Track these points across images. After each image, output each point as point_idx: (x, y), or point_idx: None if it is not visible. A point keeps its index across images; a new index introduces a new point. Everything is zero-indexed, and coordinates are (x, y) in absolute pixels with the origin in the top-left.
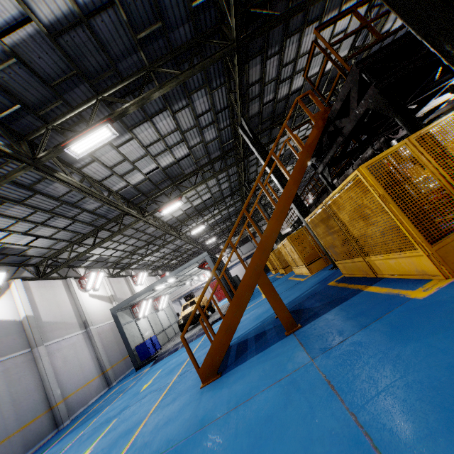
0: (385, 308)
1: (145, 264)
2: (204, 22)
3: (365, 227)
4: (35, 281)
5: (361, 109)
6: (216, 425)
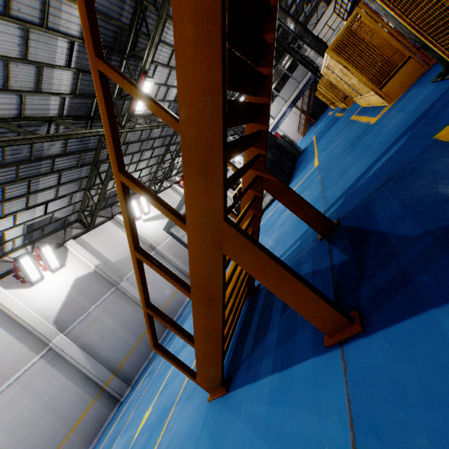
0: None
1: None
2: None
3: None
4: (87, 234)
5: None
6: None
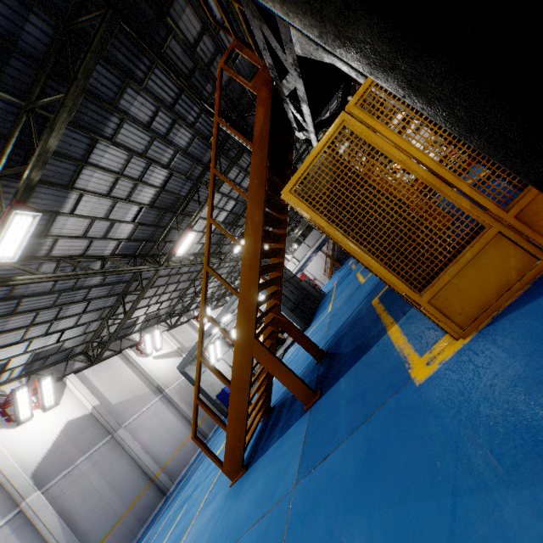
0: (382, 394)
1: None
2: None
3: None
4: (90, 369)
5: (292, 58)
6: None
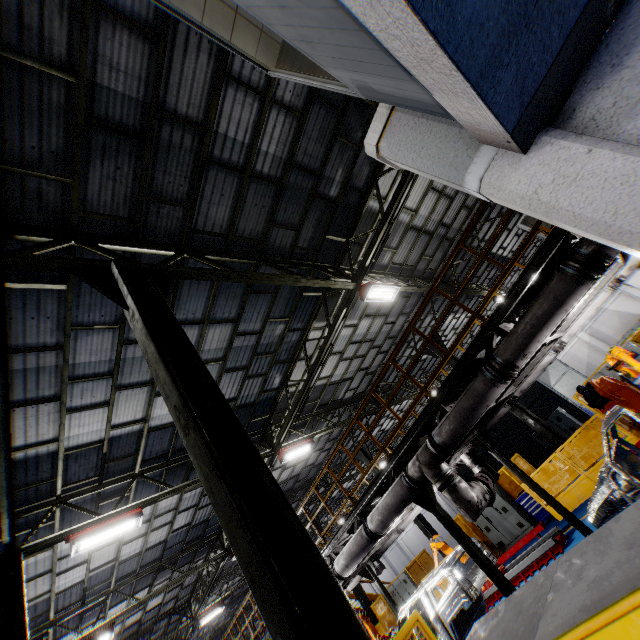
0: None
1: None
2: None
3: None
4: None
5: None
6: None
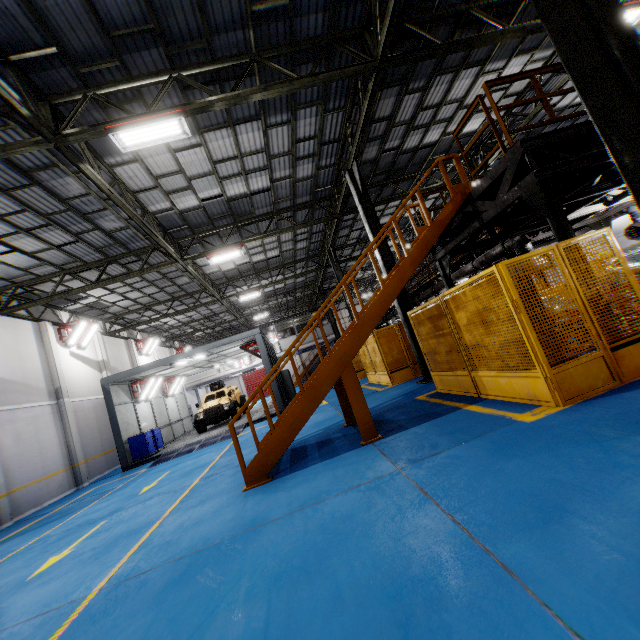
0: (488, 428)
1: (158, 327)
2: (344, 19)
3: (484, 335)
4: None
5: (512, 196)
6: (276, 525)
